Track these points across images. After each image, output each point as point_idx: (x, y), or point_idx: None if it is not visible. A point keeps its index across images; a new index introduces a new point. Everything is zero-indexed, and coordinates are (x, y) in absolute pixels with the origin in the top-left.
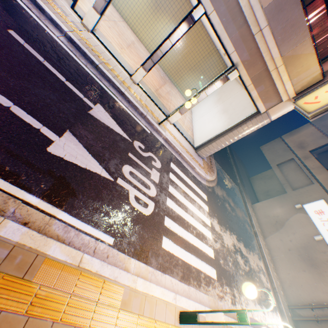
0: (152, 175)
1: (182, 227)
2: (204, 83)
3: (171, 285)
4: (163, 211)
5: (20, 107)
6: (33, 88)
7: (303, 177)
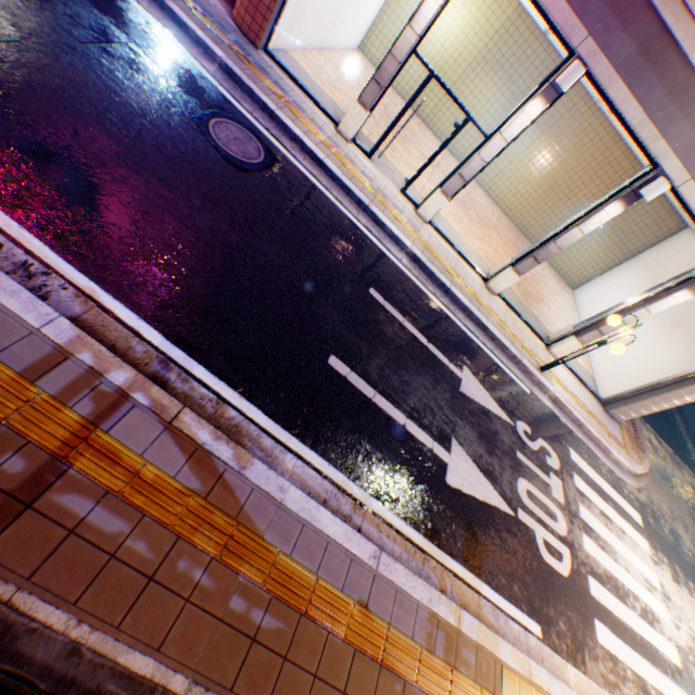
0: (552, 487)
1: (615, 596)
2: (610, 242)
3: None
4: (582, 565)
5: (410, 418)
6: (409, 379)
7: None
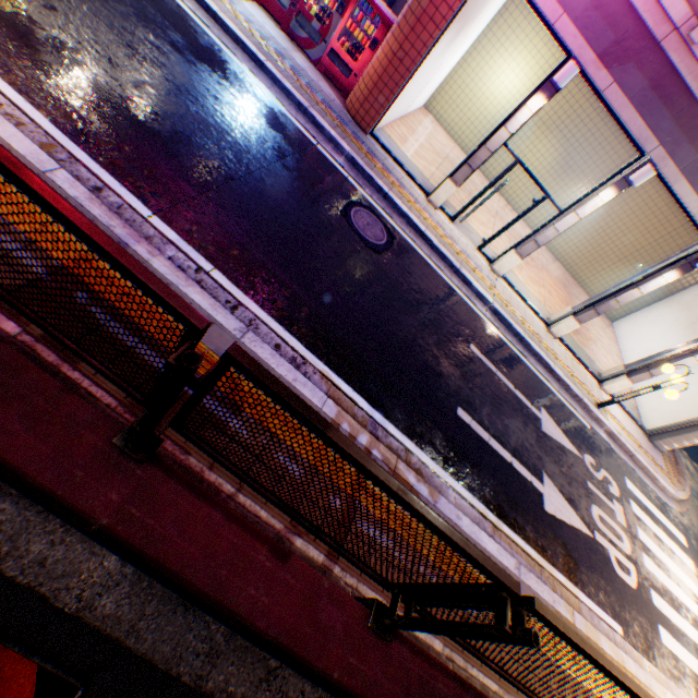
0: (615, 512)
1: (671, 606)
2: None
3: None
4: (644, 579)
5: (513, 456)
6: (507, 422)
7: None
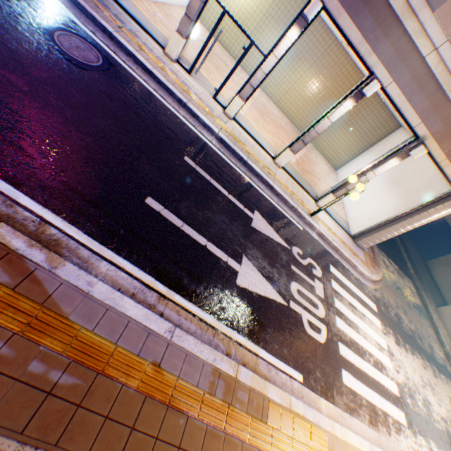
0: (316, 288)
1: (357, 354)
2: (356, 138)
3: (360, 430)
4: (335, 336)
5: (211, 242)
6: (212, 216)
7: None
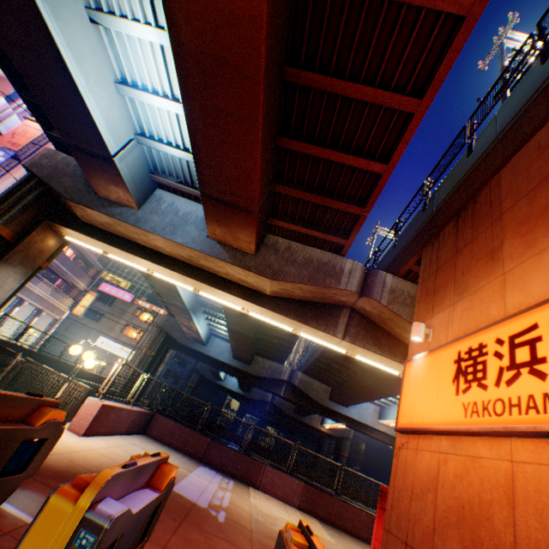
0: None
1: None
2: None
3: None
4: None
5: None
6: None
7: (86, 330)
